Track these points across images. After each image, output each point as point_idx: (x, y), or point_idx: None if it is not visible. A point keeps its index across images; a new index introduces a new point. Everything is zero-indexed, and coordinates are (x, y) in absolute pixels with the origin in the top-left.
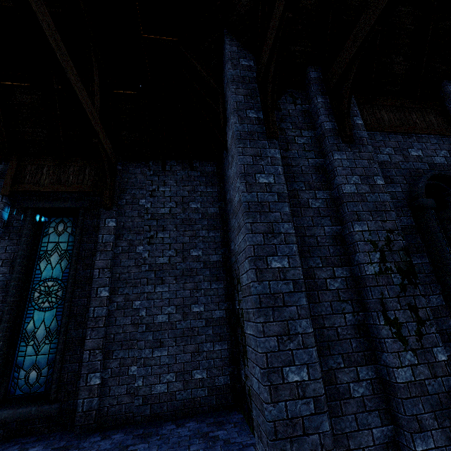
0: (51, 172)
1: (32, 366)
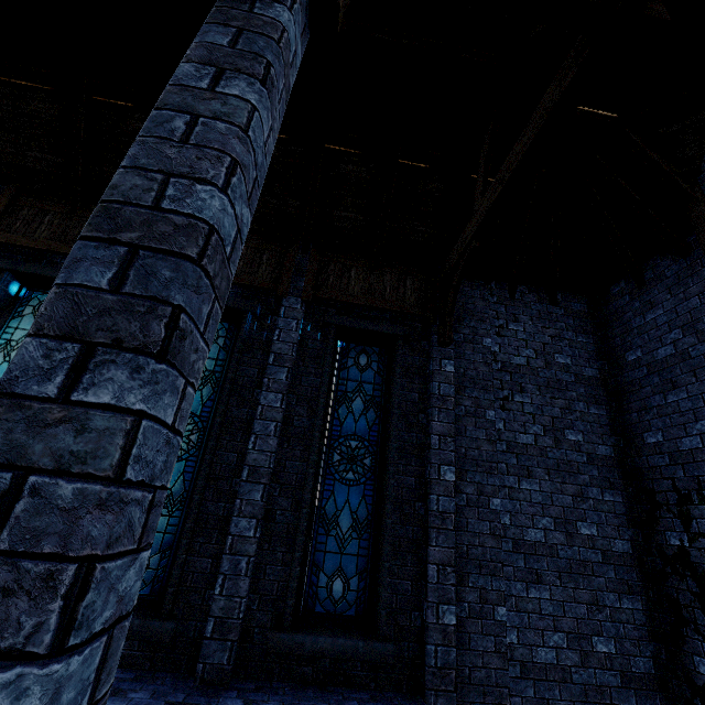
0: (361, 277)
1: (336, 569)
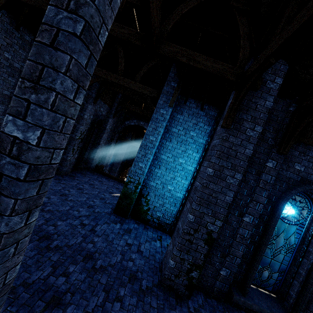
0: None
1: None
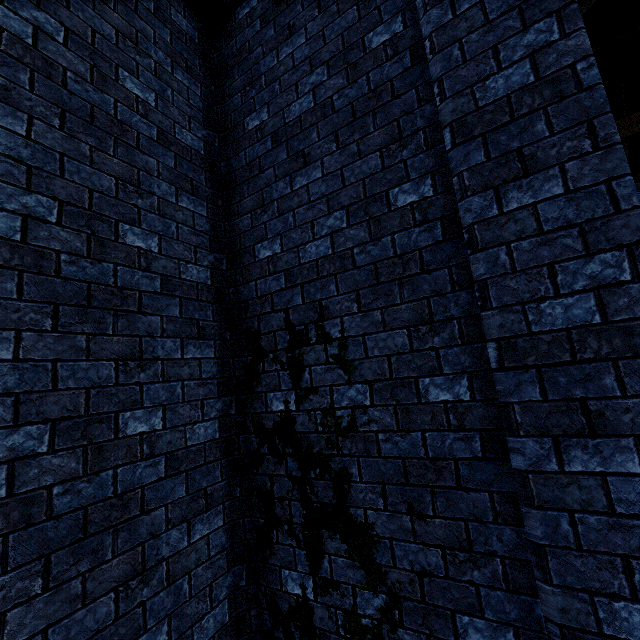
0: None
1: None
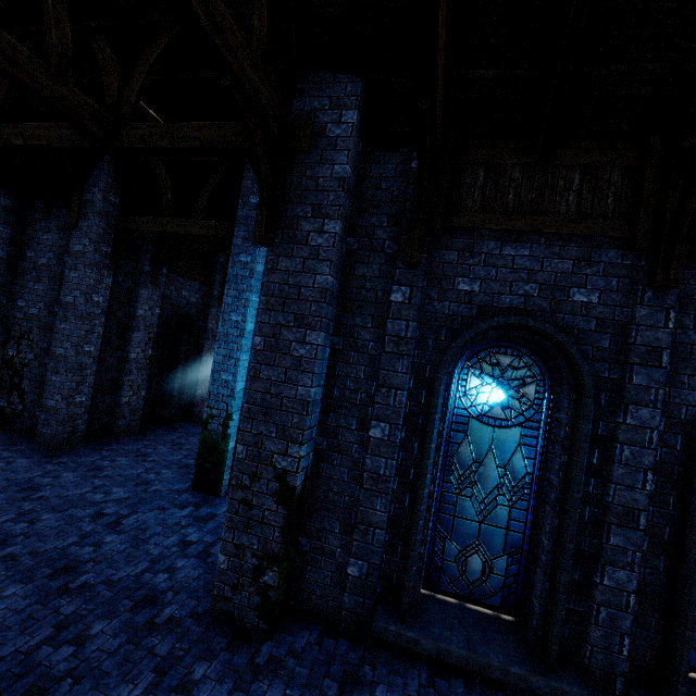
0: None
1: None
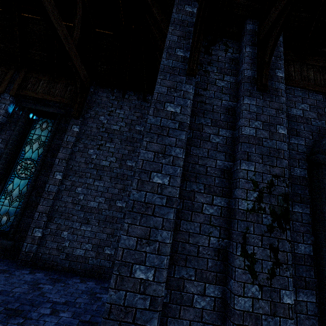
0: (45, 85)
1: (5, 213)
